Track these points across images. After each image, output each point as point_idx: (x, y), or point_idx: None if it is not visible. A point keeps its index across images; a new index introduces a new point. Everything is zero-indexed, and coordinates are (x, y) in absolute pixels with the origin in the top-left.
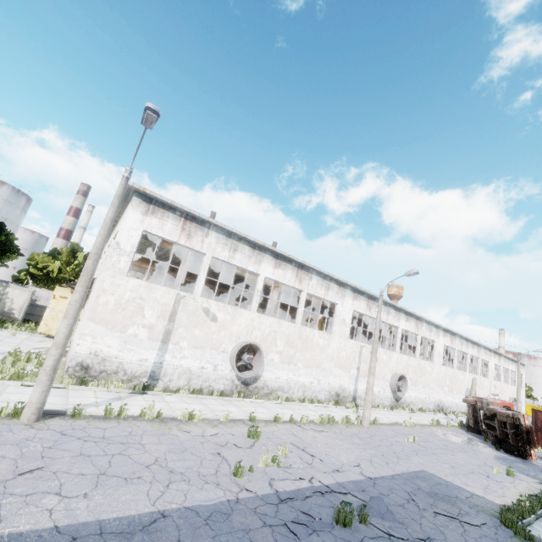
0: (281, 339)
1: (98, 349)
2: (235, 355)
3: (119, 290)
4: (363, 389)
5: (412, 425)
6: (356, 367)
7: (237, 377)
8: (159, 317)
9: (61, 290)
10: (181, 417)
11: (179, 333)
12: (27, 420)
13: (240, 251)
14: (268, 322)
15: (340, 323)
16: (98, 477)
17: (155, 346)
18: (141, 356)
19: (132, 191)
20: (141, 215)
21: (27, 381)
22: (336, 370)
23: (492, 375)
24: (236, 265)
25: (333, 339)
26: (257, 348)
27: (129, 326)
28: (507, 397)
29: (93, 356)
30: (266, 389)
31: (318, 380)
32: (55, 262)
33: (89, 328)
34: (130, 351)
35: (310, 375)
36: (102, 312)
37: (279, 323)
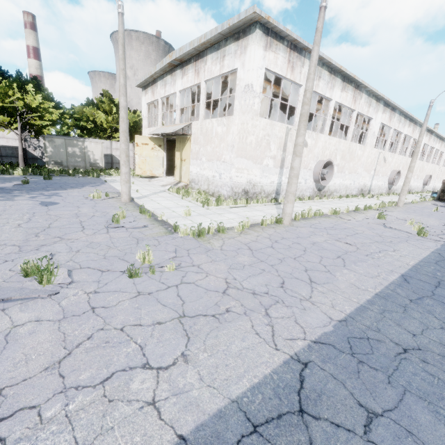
0: (339, 154)
1: (250, 178)
2: (320, 171)
3: (256, 130)
4: (374, 184)
5: (416, 203)
6: (374, 169)
7: (315, 186)
8: (278, 149)
9: (140, 138)
10: (329, 214)
11: (288, 159)
12: (288, 224)
13: (322, 78)
14: (334, 142)
15: (371, 136)
16: (379, 243)
17: (277, 172)
18: (271, 180)
19: (250, 22)
20: (263, 51)
21: (226, 205)
22: (364, 173)
23: (442, 163)
24: (319, 93)
25: (366, 149)
26: (330, 164)
27: (263, 159)
28: (444, 178)
29: (249, 184)
30: (328, 192)
31: (353, 182)
32: (99, 112)
33: (244, 164)
34: (265, 177)
35: (350, 179)
36: (249, 150)
37: (339, 142)
